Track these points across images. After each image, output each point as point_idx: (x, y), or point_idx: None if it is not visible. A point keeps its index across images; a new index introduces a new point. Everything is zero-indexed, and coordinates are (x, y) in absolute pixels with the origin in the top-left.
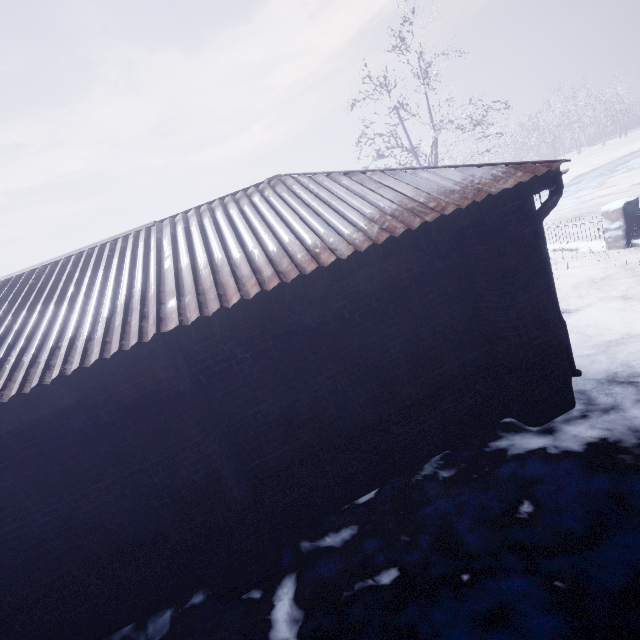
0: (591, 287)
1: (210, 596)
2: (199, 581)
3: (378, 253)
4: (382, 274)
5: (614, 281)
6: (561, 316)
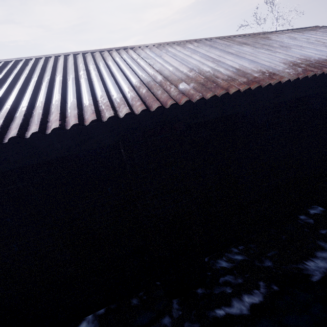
0: None
1: (322, 210)
2: (308, 205)
3: None
4: None
5: None
6: None
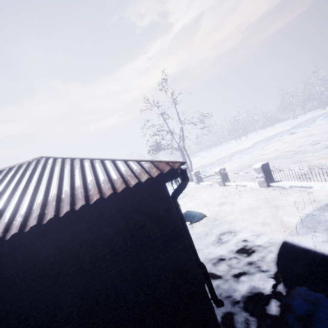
0: (249, 213)
1: None
2: None
3: (32, 235)
4: (55, 242)
5: (260, 210)
6: (200, 262)
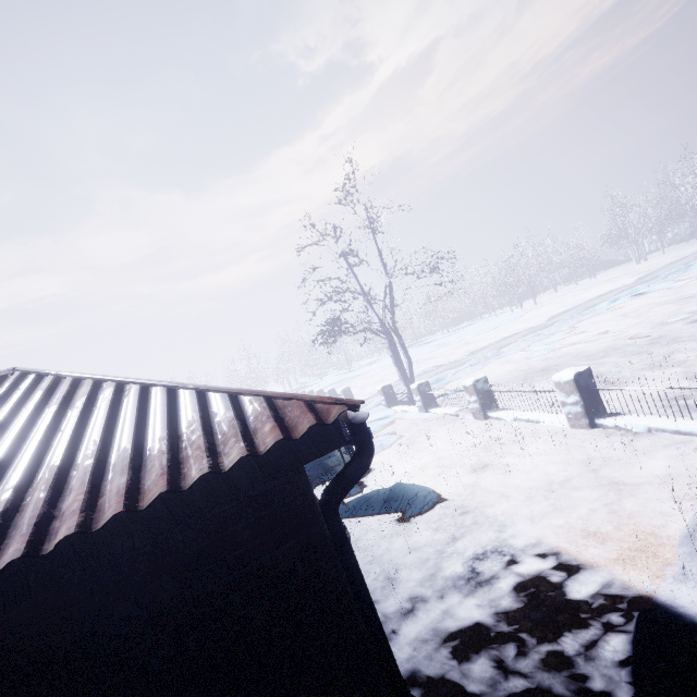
0: (547, 498)
1: None
2: None
3: None
4: None
5: (575, 491)
6: None
